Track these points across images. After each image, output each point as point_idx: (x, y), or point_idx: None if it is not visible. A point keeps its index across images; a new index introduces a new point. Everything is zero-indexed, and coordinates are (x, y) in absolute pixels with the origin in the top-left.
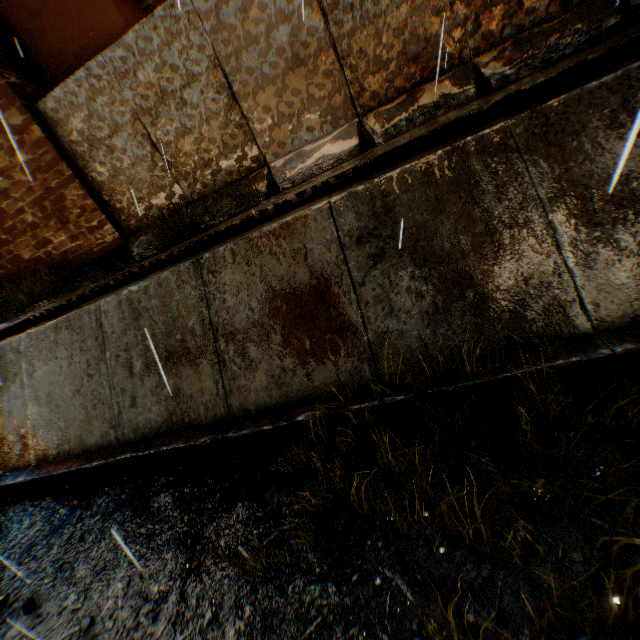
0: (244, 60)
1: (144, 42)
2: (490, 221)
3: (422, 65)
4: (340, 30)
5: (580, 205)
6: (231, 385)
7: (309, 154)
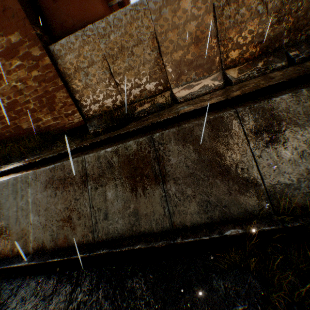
0: (169, 36)
1: (117, 21)
2: None
3: (259, 48)
4: (222, 27)
5: None
6: (174, 210)
7: (195, 86)
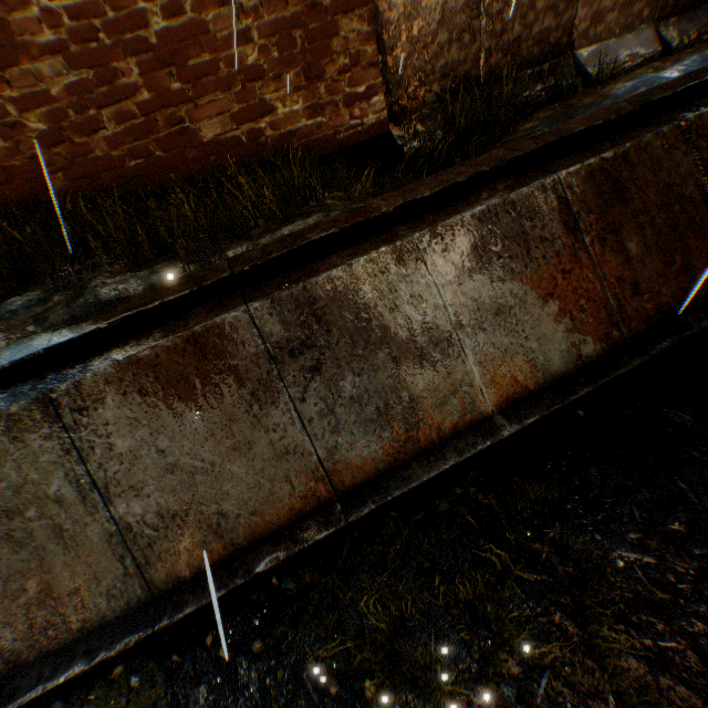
0: None
1: None
2: None
3: None
4: None
5: None
6: None
7: (616, 50)
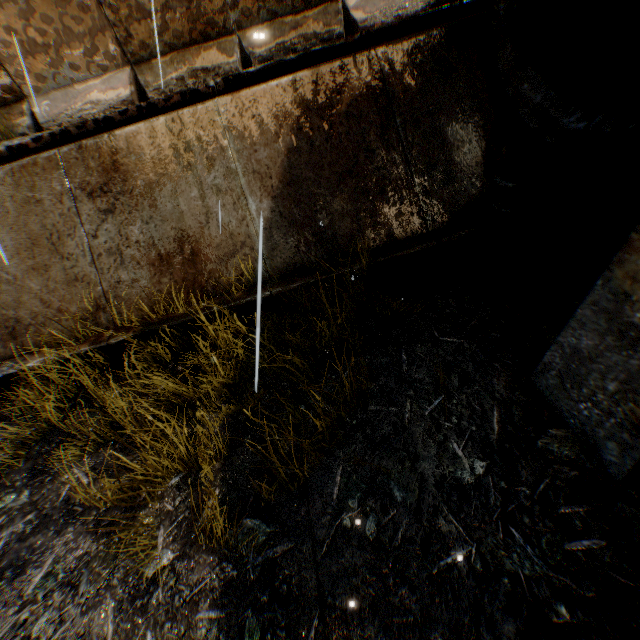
0: None
1: None
2: (203, 187)
3: (189, 26)
4: None
5: (265, 181)
6: None
7: (77, 96)
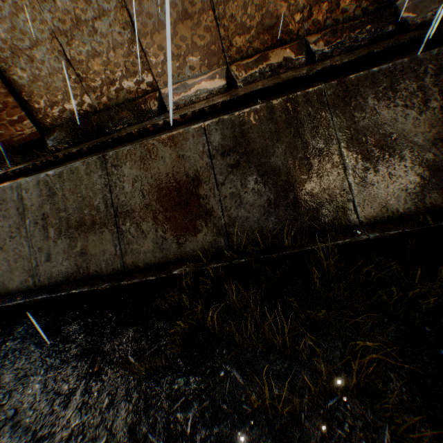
0: (145, 6)
1: None
2: (307, 150)
3: (273, 35)
4: None
5: (360, 146)
6: (126, 248)
7: (190, 87)
